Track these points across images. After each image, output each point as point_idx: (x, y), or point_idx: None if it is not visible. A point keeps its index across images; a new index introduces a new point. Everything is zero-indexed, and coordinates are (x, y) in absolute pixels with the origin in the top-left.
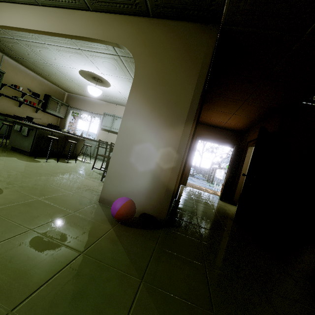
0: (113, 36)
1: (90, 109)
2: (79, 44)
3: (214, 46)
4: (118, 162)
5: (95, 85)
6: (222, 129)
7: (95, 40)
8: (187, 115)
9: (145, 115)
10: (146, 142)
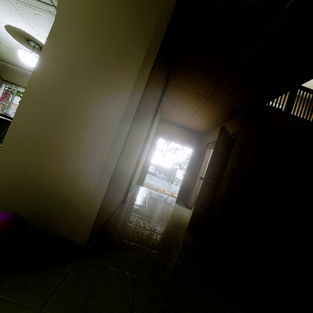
0: None
1: None
2: None
3: None
4: (15, 151)
5: (34, 53)
6: (183, 129)
7: None
8: (132, 90)
9: (68, 81)
10: (65, 123)
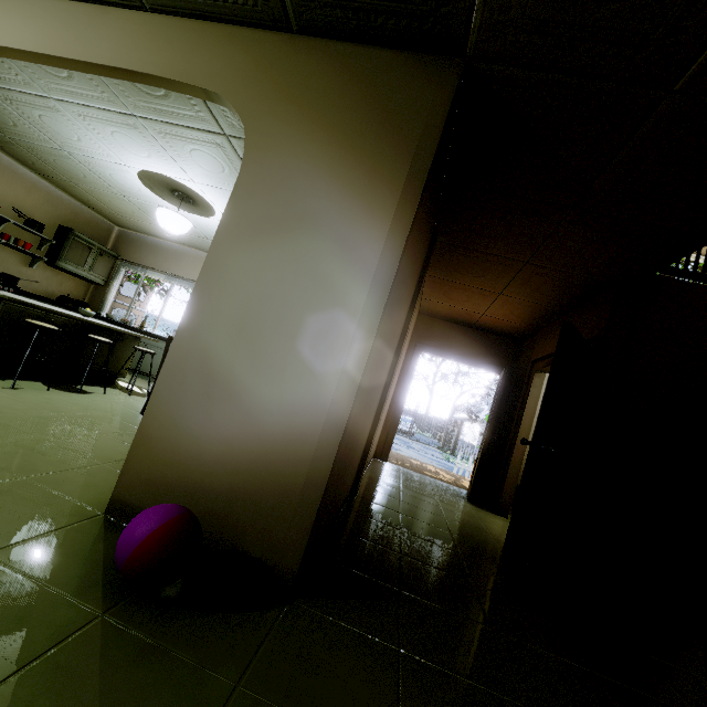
0: (197, 70)
1: (169, 268)
2: (130, 101)
3: (450, 106)
4: (177, 395)
5: (180, 210)
6: (474, 330)
7: (151, 78)
8: (373, 275)
9: (263, 269)
10: (258, 343)
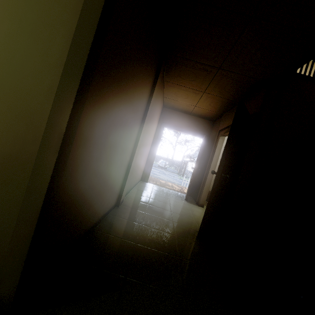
0: None
1: None
2: None
3: None
4: None
5: None
6: (191, 115)
7: None
8: (77, 21)
9: None
10: None
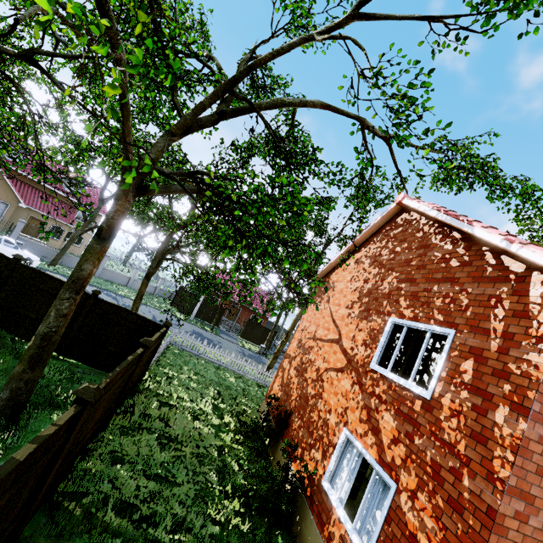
0: None
1: None
2: None
3: None
4: None
5: None
6: None
7: None
8: None
9: None
10: None
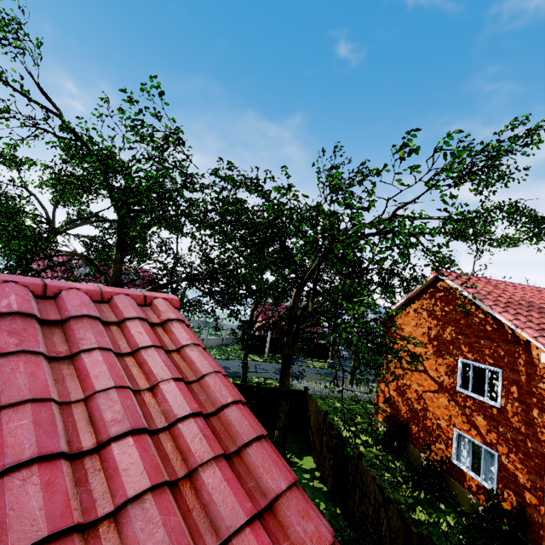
0: None
1: None
2: None
3: None
4: None
5: None
6: None
7: None
8: None
9: None
10: None
